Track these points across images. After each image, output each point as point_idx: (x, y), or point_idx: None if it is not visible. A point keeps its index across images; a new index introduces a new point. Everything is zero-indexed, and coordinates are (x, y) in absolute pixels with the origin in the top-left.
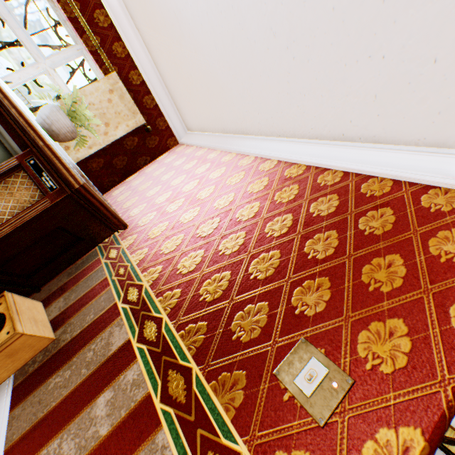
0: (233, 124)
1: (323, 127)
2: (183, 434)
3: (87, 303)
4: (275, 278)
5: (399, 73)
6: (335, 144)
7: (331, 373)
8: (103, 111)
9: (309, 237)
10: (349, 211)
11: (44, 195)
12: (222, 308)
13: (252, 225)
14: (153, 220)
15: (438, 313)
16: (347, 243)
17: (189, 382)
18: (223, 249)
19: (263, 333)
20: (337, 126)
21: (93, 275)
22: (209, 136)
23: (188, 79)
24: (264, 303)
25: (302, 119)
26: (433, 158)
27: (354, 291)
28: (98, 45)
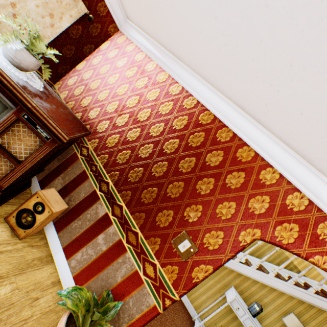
0: (169, 45)
1: (232, 95)
2: (136, 255)
3: (77, 185)
4: (179, 199)
5: (283, 105)
6: (236, 109)
7: (191, 246)
8: None
9: (200, 178)
10: (225, 168)
11: (42, 141)
12: (152, 208)
13: (172, 158)
14: (108, 129)
15: (236, 233)
16: (216, 189)
17: (137, 238)
18: (154, 171)
19: (169, 225)
20: (240, 101)
21: (76, 166)
22: (147, 39)
23: None
24: (171, 211)
25: (220, 82)
26: (279, 150)
27: (211, 215)
28: None
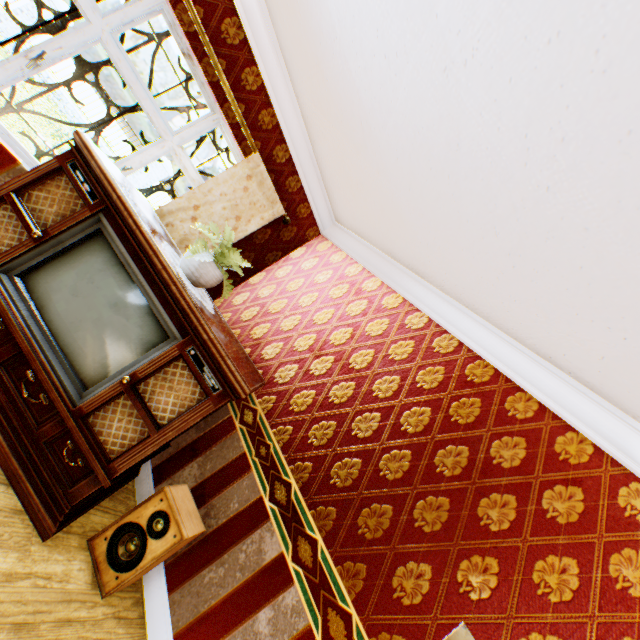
0: (406, 258)
1: (528, 337)
2: None
3: (227, 483)
4: (441, 536)
5: (638, 361)
6: (537, 361)
7: None
8: (235, 202)
9: (484, 493)
10: (535, 473)
11: (204, 393)
12: (382, 553)
13: (419, 444)
14: (295, 379)
15: None
16: (524, 521)
17: (349, 629)
18: (384, 468)
19: (424, 601)
20: (545, 347)
21: (228, 442)
22: (367, 248)
23: (356, 184)
24: (427, 564)
25: (503, 315)
26: None
27: (521, 587)
28: (242, 120)
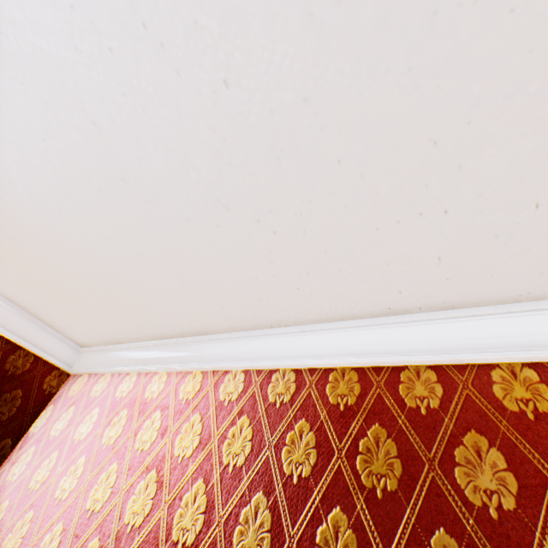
0: (175, 325)
1: (352, 305)
2: None
3: None
4: None
5: (477, 226)
6: (381, 323)
7: None
8: None
9: None
10: (546, 474)
11: None
12: None
13: None
14: None
15: None
16: None
17: None
18: None
19: None
20: (376, 300)
21: None
22: (130, 348)
23: (58, 285)
24: None
25: (310, 301)
26: None
27: None
28: None
